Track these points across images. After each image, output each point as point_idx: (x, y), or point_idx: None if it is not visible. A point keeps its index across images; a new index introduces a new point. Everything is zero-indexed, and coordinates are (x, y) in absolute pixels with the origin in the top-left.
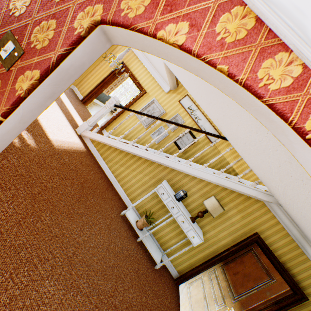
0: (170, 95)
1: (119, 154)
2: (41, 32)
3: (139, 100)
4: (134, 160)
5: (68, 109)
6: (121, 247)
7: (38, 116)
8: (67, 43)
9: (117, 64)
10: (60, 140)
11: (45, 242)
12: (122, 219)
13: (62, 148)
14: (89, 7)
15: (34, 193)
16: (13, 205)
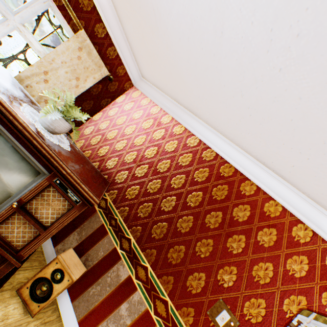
0: None
1: None
2: (251, 306)
3: None
4: None
5: None
6: None
7: None
8: (280, 323)
9: None
10: None
11: None
12: None
13: None
14: (292, 295)
15: None
16: None
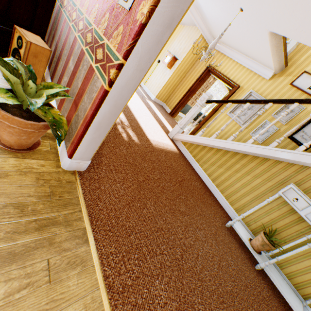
0: (275, 80)
1: (215, 154)
2: None
3: (230, 98)
4: (236, 159)
5: (160, 119)
6: (236, 270)
7: (153, 63)
8: None
9: (208, 56)
10: (156, 141)
11: (151, 232)
12: (228, 232)
13: (159, 147)
14: None
15: (139, 180)
16: (123, 187)
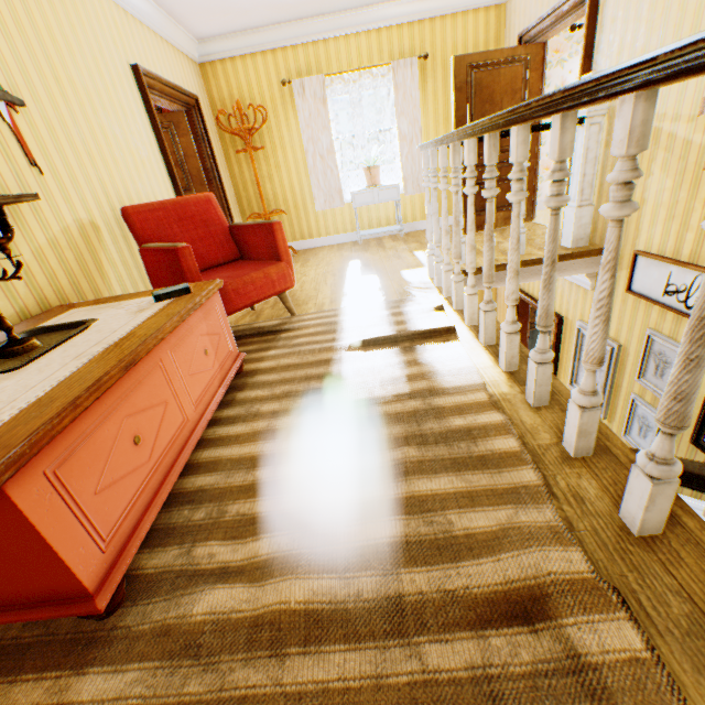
0: None
1: None
2: None
3: (560, 347)
4: None
5: None
6: None
7: None
8: None
9: None
10: None
11: None
12: None
13: None
14: None
15: None
16: None
